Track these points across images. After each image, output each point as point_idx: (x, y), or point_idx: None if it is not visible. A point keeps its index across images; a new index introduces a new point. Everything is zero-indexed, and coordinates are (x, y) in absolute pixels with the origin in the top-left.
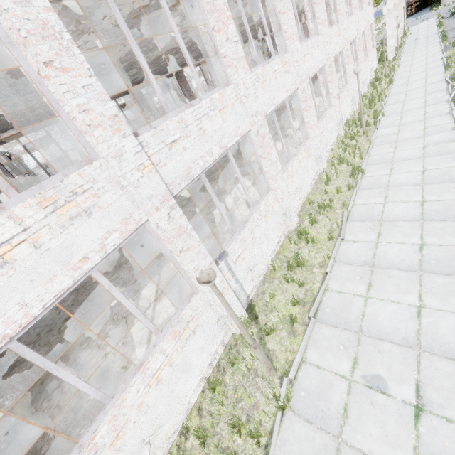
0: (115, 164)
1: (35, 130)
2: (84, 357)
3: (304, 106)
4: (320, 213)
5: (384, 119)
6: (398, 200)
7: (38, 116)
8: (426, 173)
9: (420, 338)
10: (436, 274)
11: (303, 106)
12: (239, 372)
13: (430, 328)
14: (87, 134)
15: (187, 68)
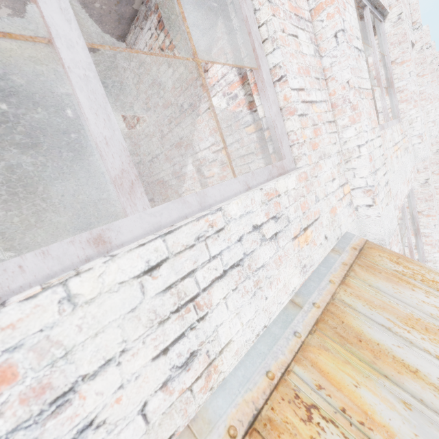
0: (420, 124)
1: None
2: None
3: None
4: None
5: None
6: None
7: None
8: None
9: None
10: None
11: None
12: None
13: None
14: (404, 102)
15: None
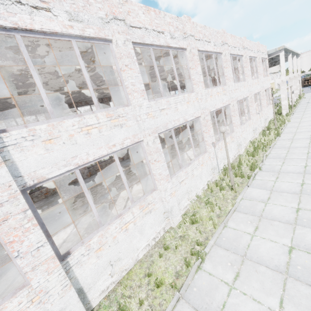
0: None
1: None
2: None
3: (150, 159)
4: None
5: (260, 174)
6: None
7: None
8: None
9: None
10: None
11: (149, 158)
12: None
13: None
14: None
15: (114, 99)
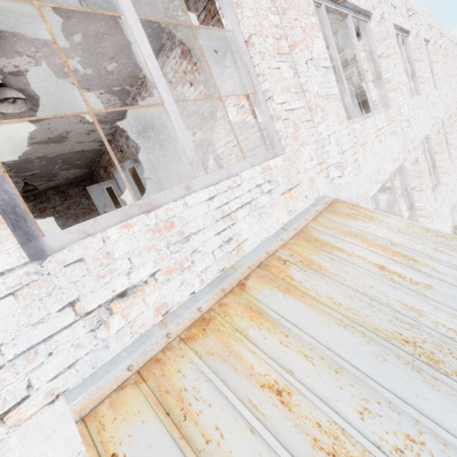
0: (407, 110)
1: None
2: None
3: (449, 130)
4: None
5: None
6: None
7: None
8: None
9: None
10: None
11: (448, 131)
12: None
13: None
14: (392, 91)
15: None
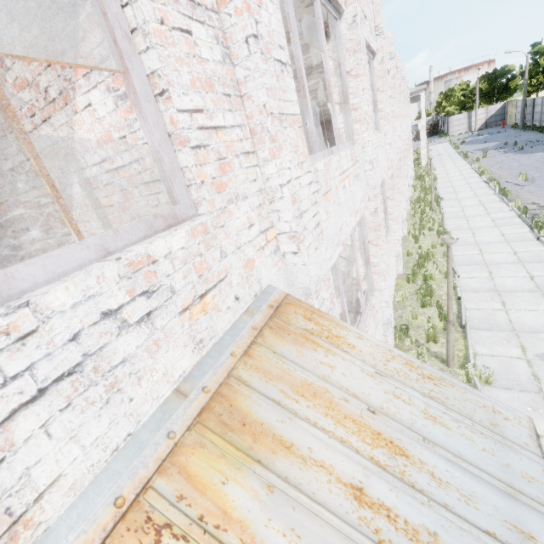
0: (372, 149)
1: None
2: None
3: (398, 174)
4: (424, 261)
5: (444, 202)
6: (492, 251)
7: None
8: (505, 236)
9: None
10: None
11: (397, 174)
12: None
13: None
14: (358, 123)
15: None
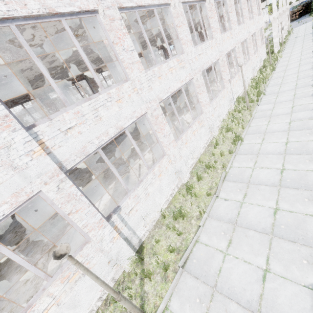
0: (3, 153)
1: (15, 105)
2: (13, 280)
3: (198, 91)
4: (205, 172)
5: (265, 97)
6: (264, 166)
7: (16, 96)
8: (288, 145)
9: (261, 303)
10: (283, 239)
11: (198, 91)
12: (119, 309)
13: (271, 294)
14: None
15: None
